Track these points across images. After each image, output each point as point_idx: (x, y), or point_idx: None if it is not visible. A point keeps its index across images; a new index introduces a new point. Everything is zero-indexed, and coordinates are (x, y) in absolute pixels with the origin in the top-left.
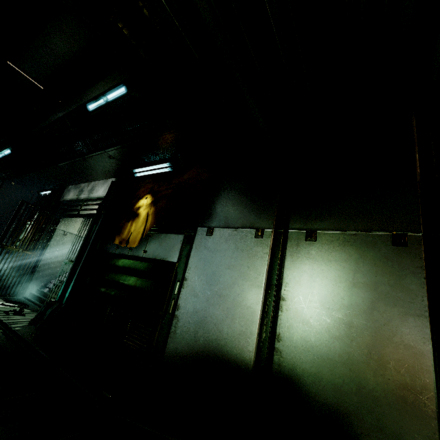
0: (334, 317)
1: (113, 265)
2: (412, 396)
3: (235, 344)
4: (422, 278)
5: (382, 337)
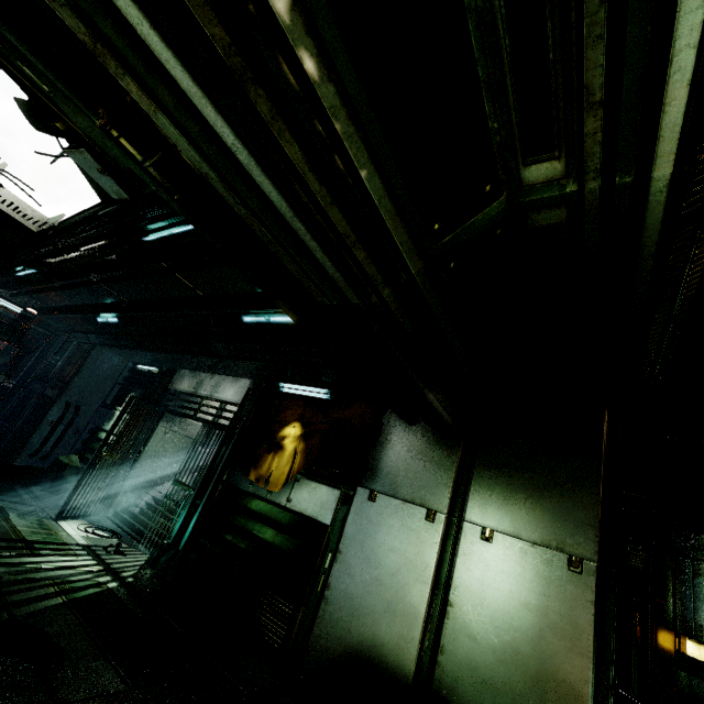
0: (502, 639)
1: (244, 507)
2: None
3: (394, 647)
4: (591, 614)
5: (546, 670)
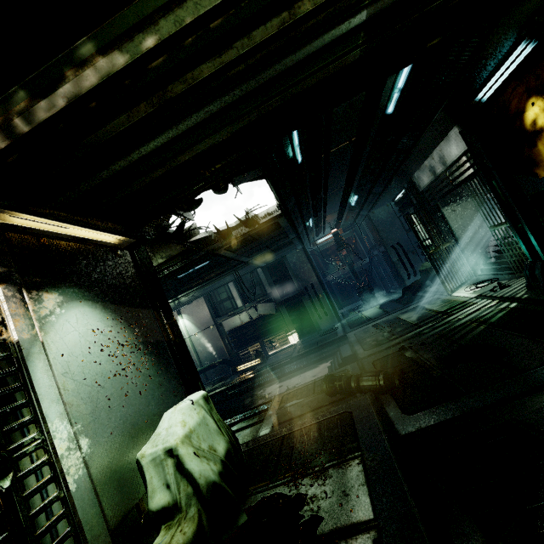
0: None
1: None
2: None
3: None
4: None
5: None
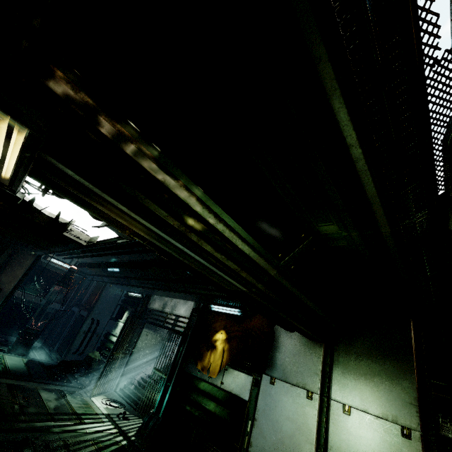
0: None
1: (196, 387)
2: None
3: None
4: None
5: None
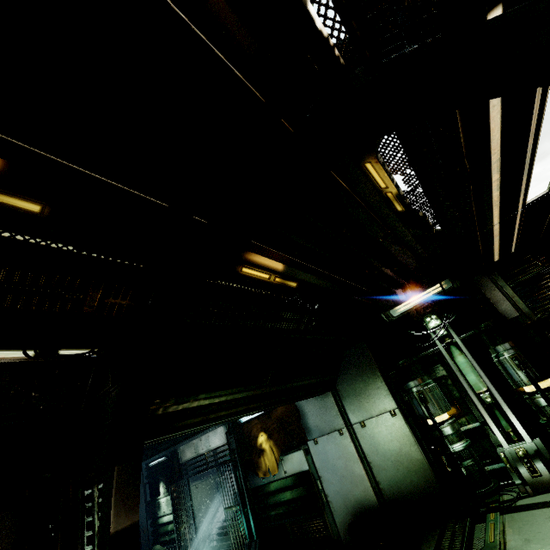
0: (392, 461)
1: (268, 492)
2: (427, 478)
3: (365, 497)
4: (407, 428)
5: (409, 460)
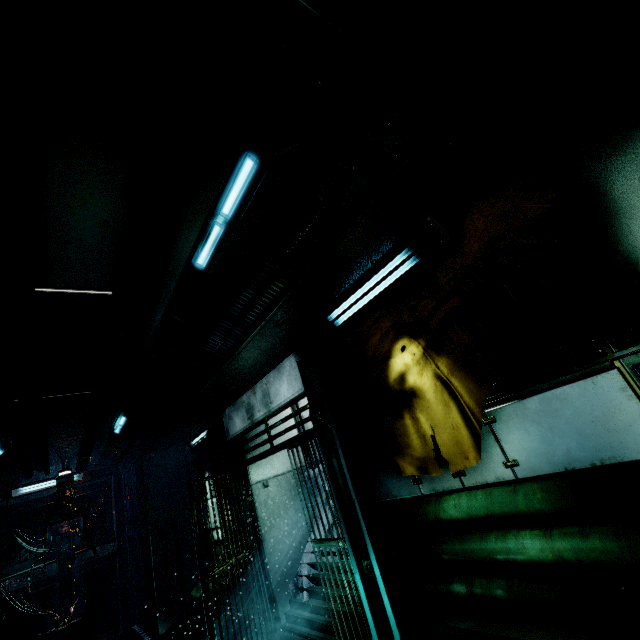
0: None
1: (438, 522)
2: None
3: None
4: None
5: None
